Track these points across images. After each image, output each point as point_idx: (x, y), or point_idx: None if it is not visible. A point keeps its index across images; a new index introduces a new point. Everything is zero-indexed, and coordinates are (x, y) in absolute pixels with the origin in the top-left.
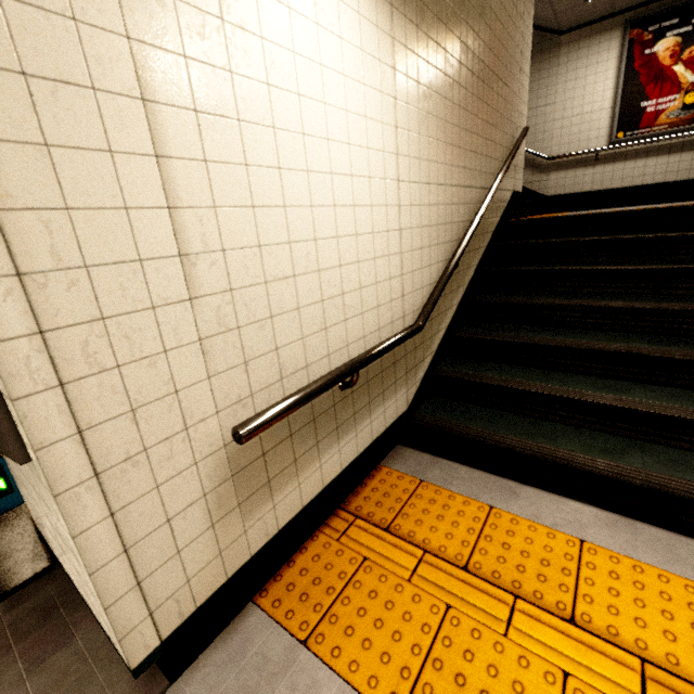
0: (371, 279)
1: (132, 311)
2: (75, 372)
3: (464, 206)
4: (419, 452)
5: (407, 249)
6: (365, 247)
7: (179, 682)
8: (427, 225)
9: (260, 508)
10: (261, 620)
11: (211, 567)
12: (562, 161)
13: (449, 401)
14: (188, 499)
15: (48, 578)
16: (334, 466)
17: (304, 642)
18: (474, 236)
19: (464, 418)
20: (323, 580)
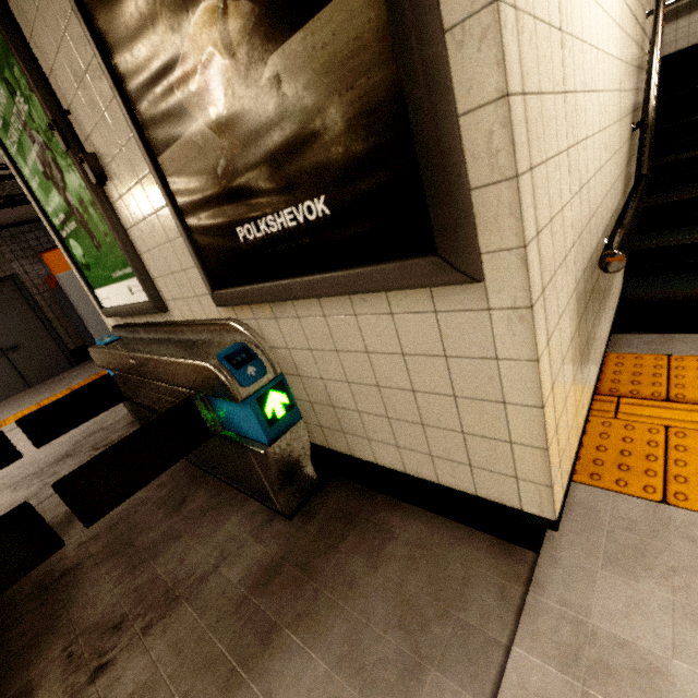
0: (611, 117)
1: (547, 93)
2: (533, 157)
3: (636, 47)
4: (639, 335)
5: (621, 88)
6: (610, 74)
7: (545, 551)
8: (626, 61)
9: (585, 369)
10: (591, 492)
11: (573, 425)
12: (669, 9)
13: (656, 277)
14: (566, 342)
15: (321, 495)
16: (603, 338)
17: (663, 502)
18: (638, 90)
19: (694, 284)
20: (633, 451)
